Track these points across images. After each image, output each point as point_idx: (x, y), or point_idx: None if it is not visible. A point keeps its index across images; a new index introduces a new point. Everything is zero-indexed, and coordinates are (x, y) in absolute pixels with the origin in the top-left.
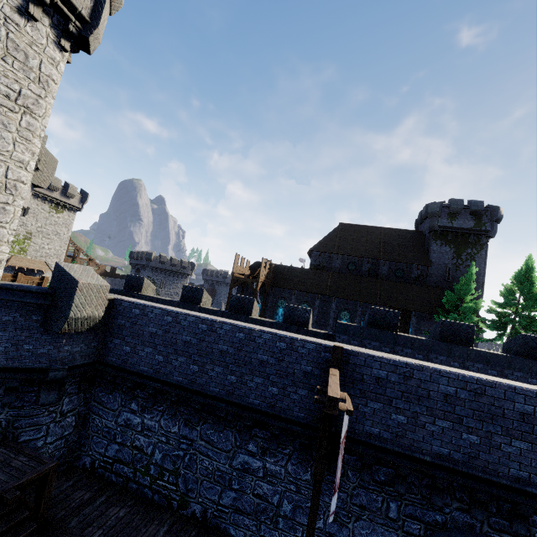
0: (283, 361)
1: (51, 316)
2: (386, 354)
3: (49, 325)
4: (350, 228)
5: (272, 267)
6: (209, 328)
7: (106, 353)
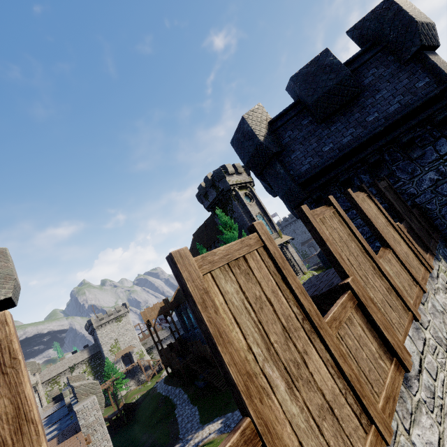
0: None
1: None
2: None
3: None
4: (196, 235)
5: (166, 300)
6: None
7: None
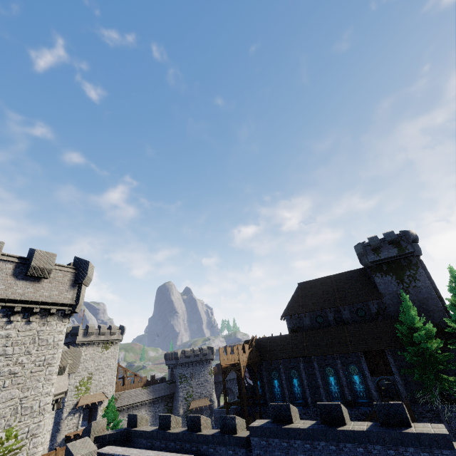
0: None
1: None
2: None
3: None
4: (307, 285)
5: (253, 346)
6: None
7: None
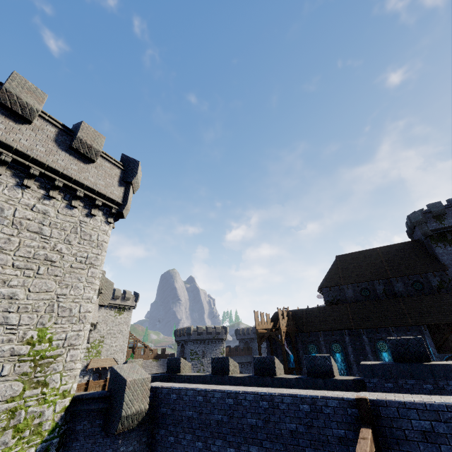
0: (312, 427)
1: (109, 418)
2: (420, 396)
3: (108, 427)
4: (347, 258)
5: (289, 314)
6: (235, 401)
7: (155, 447)
